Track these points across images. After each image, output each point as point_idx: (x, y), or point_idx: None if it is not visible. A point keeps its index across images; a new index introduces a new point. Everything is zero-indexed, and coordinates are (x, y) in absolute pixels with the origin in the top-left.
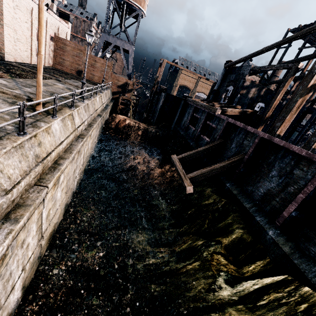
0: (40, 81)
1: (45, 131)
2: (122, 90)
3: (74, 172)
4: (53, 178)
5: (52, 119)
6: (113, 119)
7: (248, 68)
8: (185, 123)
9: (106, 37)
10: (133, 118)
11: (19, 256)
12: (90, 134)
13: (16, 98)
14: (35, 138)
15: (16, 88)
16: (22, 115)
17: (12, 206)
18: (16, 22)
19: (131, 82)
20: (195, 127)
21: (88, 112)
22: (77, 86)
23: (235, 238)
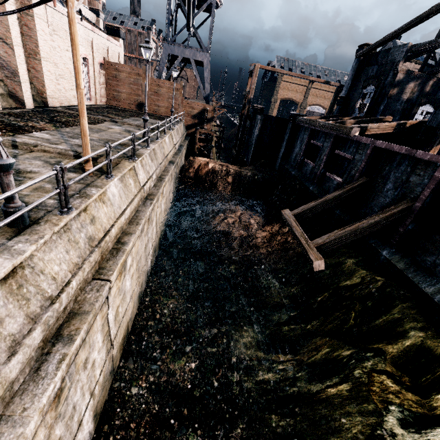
0: (85, 128)
1: (99, 199)
2: (198, 120)
3: (145, 248)
4: (116, 267)
5: (107, 181)
6: (190, 165)
7: (401, 50)
8: (297, 156)
9: (170, 49)
10: (217, 158)
11: (83, 380)
12: (161, 191)
13: (61, 156)
14: (85, 214)
15: (60, 142)
16: (63, 184)
17: (64, 316)
18: (55, 53)
19: (210, 107)
20: (315, 162)
21: (156, 160)
22: (138, 126)
23: (410, 347)
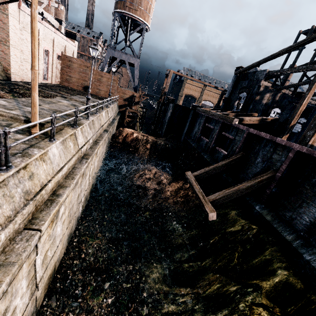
0: (35, 100)
1: (40, 158)
2: (128, 103)
3: (78, 197)
4: (48, 217)
5: (49, 143)
6: (120, 133)
7: (262, 73)
8: (196, 134)
9: (112, 53)
10: (140, 130)
11: None
12: (95, 152)
13: (12, 120)
14: (24, 171)
15: (15, 108)
16: (5, 145)
17: None
18: (23, 43)
19: (137, 94)
20: (208, 138)
21: (93, 129)
22: (82, 102)
23: (278, 283)
